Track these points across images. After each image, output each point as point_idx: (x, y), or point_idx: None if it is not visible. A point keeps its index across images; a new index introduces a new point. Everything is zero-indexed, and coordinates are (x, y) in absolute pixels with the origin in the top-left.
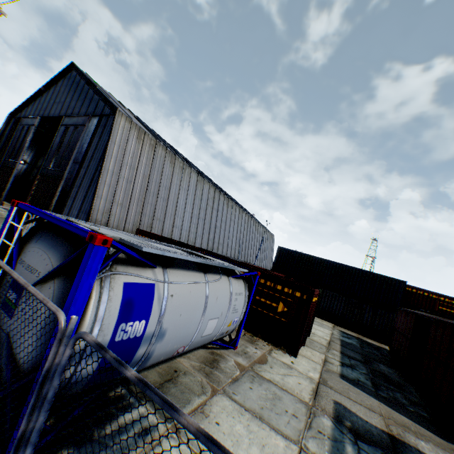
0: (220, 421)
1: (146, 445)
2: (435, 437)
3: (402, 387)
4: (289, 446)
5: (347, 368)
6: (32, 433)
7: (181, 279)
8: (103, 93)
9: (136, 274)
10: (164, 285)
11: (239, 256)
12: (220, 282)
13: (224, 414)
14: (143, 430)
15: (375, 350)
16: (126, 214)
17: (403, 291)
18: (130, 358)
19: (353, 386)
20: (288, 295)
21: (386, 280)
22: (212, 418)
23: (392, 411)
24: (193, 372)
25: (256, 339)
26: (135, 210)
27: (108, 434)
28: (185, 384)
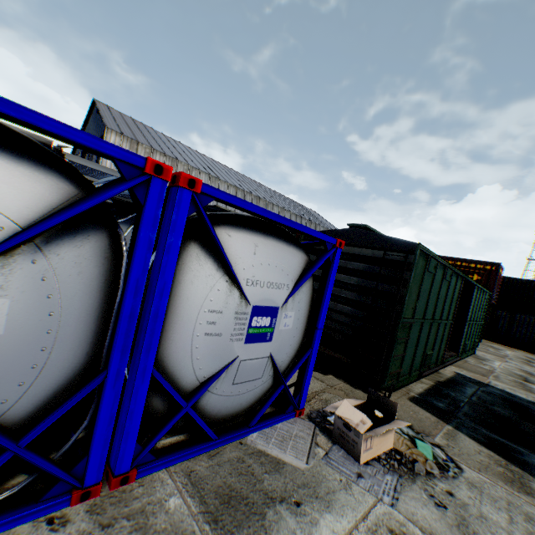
0: None
1: None
2: None
3: None
4: None
5: None
6: None
7: None
8: (102, 117)
9: None
10: None
11: None
12: None
13: None
14: None
15: None
16: None
17: None
18: None
19: None
20: None
21: None
22: None
23: None
24: None
25: None
26: None
27: None
28: None
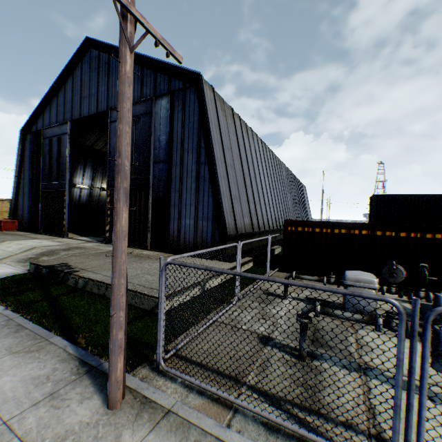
0: None
1: None
2: None
3: None
4: None
5: None
6: None
7: None
8: (162, 62)
9: None
10: None
11: (297, 217)
12: None
13: None
14: None
15: None
16: (240, 207)
17: None
18: None
19: None
20: None
21: None
22: None
23: None
24: None
25: None
26: (243, 199)
27: None
28: None
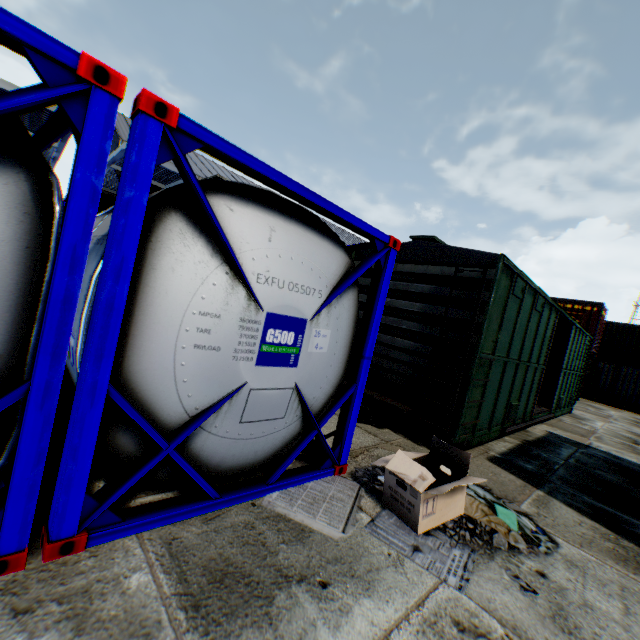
0: None
1: None
2: None
3: None
4: None
5: None
6: None
7: None
8: (116, 128)
9: None
10: None
11: None
12: None
13: None
14: None
15: None
16: None
17: None
18: None
19: None
20: None
21: None
22: None
23: None
24: None
25: None
26: None
27: None
28: None
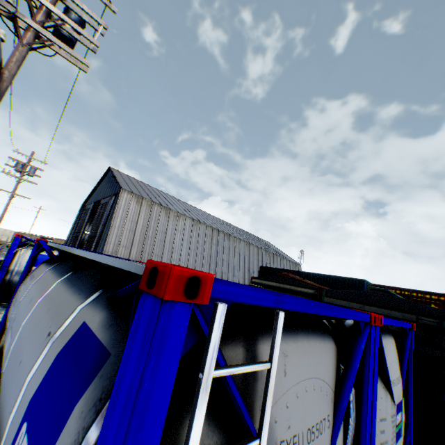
0: None
1: None
2: None
3: None
4: None
5: None
6: None
7: None
8: (118, 180)
9: None
10: None
11: None
12: None
13: None
14: None
15: None
16: (129, 253)
17: (363, 289)
18: None
19: None
20: None
21: (347, 281)
22: None
23: None
24: None
25: None
26: (137, 250)
27: None
28: None
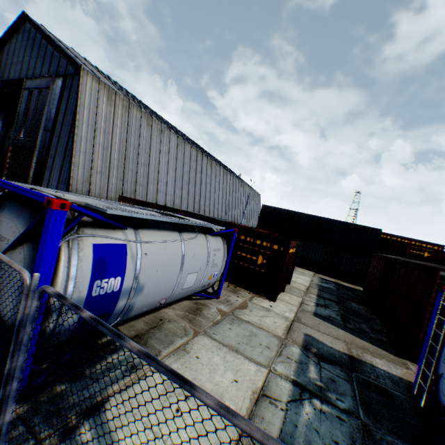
0: (199, 356)
1: (132, 377)
2: (389, 355)
3: (368, 320)
4: (260, 370)
5: (321, 308)
6: (16, 370)
7: (154, 238)
8: (63, 49)
9: (105, 235)
10: (136, 245)
11: (226, 217)
12: (196, 240)
13: (204, 350)
14: (130, 367)
15: (350, 291)
16: (107, 182)
17: (378, 239)
18: (112, 310)
19: (324, 321)
20: (266, 248)
21: (363, 229)
22: (193, 354)
23: (356, 338)
24: (177, 319)
25: (239, 289)
26: (116, 177)
27: (98, 371)
28: (169, 330)
